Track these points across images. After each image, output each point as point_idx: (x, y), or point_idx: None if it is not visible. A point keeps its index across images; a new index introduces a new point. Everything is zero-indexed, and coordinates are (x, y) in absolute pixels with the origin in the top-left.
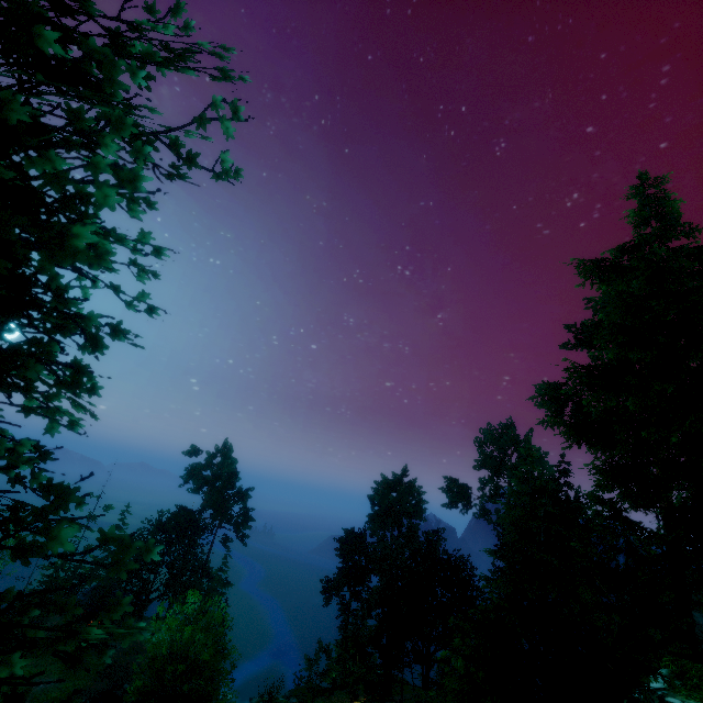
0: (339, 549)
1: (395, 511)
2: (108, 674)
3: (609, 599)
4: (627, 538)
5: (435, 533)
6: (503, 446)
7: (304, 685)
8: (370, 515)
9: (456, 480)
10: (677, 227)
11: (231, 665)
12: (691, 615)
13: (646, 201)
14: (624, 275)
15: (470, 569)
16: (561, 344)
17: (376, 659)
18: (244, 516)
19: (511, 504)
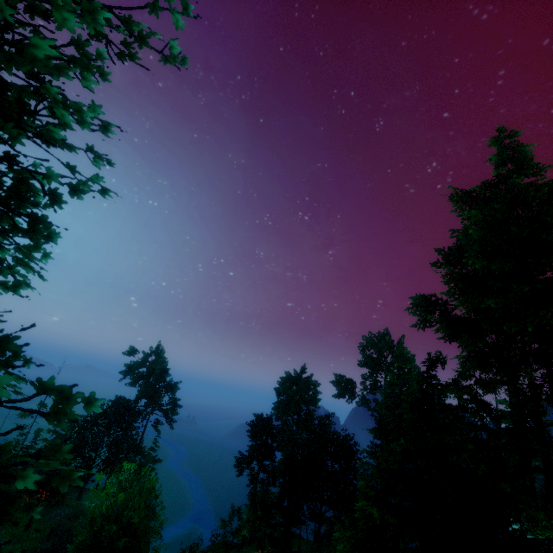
0: (251, 431)
1: (296, 400)
2: (52, 537)
3: (468, 463)
4: (482, 415)
5: (327, 417)
6: (381, 349)
7: (219, 542)
8: (276, 403)
9: (344, 376)
10: (528, 168)
11: (160, 524)
12: (532, 474)
13: (503, 148)
14: (487, 204)
15: (354, 446)
16: (432, 264)
17: (279, 518)
18: (173, 404)
19: (388, 393)
